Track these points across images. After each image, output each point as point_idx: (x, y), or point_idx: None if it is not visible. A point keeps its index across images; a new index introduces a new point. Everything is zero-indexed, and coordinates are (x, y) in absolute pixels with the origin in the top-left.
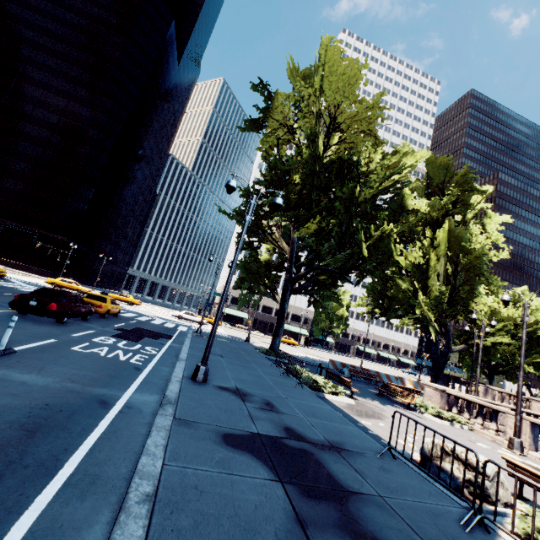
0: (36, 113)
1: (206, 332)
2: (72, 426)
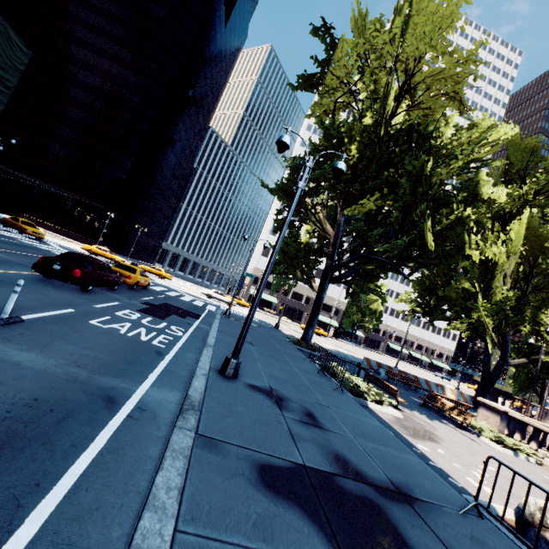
0: (80, 75)
1: (234, 313)
2: (60, 439)
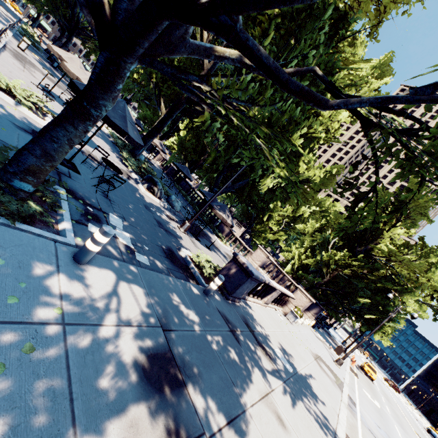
0: None
1: (4, 3)
2: None
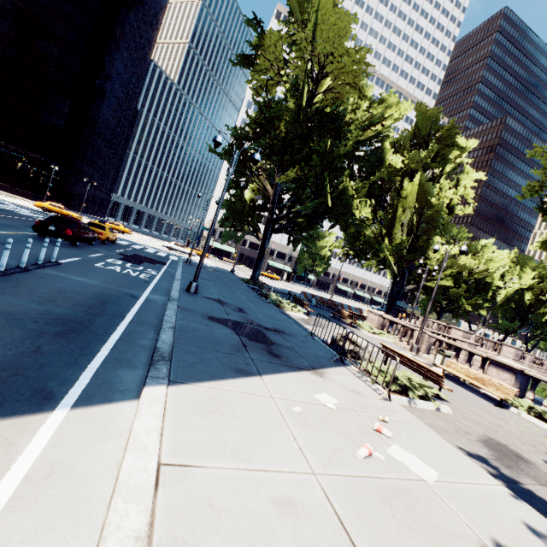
0: None
1: (195, 262)
2: (122, 303)
